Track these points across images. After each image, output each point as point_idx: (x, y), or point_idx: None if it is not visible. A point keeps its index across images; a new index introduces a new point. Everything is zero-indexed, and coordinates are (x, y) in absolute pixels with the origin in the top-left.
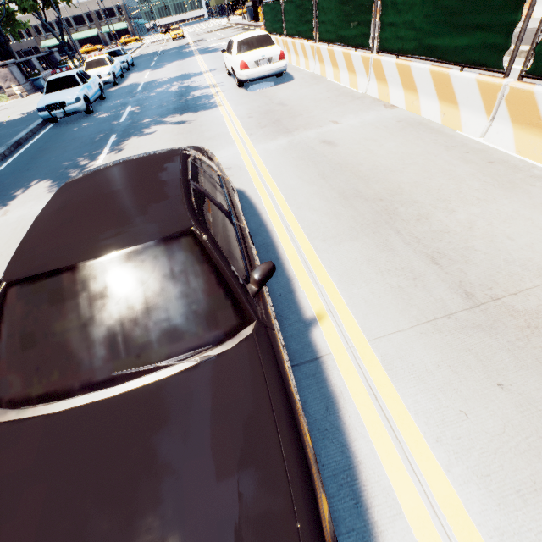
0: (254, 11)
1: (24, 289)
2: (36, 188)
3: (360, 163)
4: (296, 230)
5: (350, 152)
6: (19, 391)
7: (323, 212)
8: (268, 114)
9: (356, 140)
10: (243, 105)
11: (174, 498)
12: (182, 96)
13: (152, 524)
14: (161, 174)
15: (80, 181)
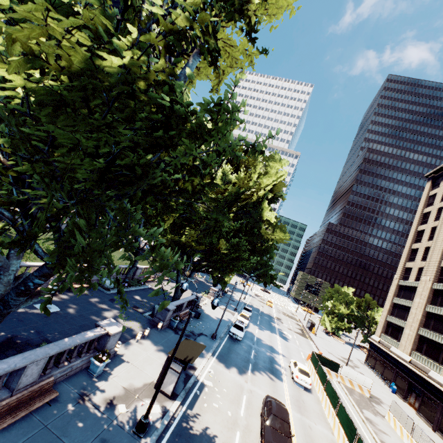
0: (311, 326)
1: (273, 414)
2: (234, 369)
3: (315, 439)
4: (295, 439)
5: (314, 435)
6: (270, 424)
7: (301, 441)
8: (298, 401)
9: (317, 433)
10: (291, 389)
11: (284, 442)
12: (271, 362)
13: (283, 442)
14: (286, 412)
15: (275, 403)
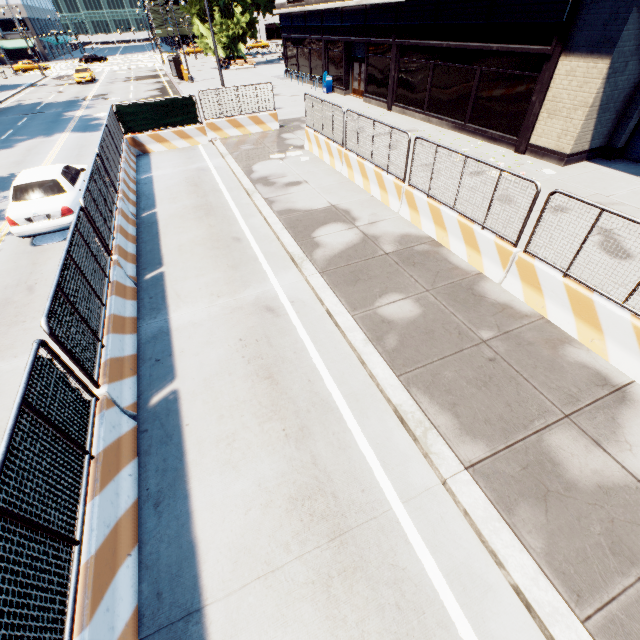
0: (176, 68)
1: None
2: None
3: None
4: None
5: None
6: None
7: None
8: None
9: None
10: None
11: None
12: None
13: None
14: None
15: None
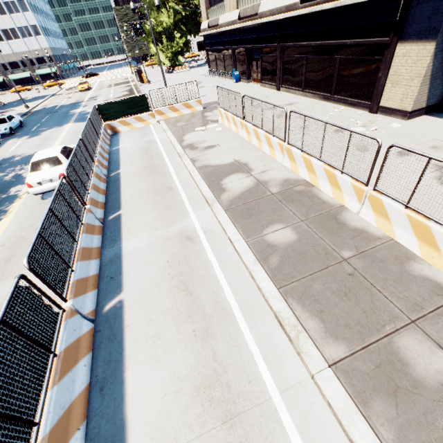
0: (139, 76)
1: None
2: None
3: None
4: None
5: None
6: None
7: None
8: (15, 244)
9: None
10: (17, 222)
11: None
12: (1, 192)
13: None
14: None
15: None
